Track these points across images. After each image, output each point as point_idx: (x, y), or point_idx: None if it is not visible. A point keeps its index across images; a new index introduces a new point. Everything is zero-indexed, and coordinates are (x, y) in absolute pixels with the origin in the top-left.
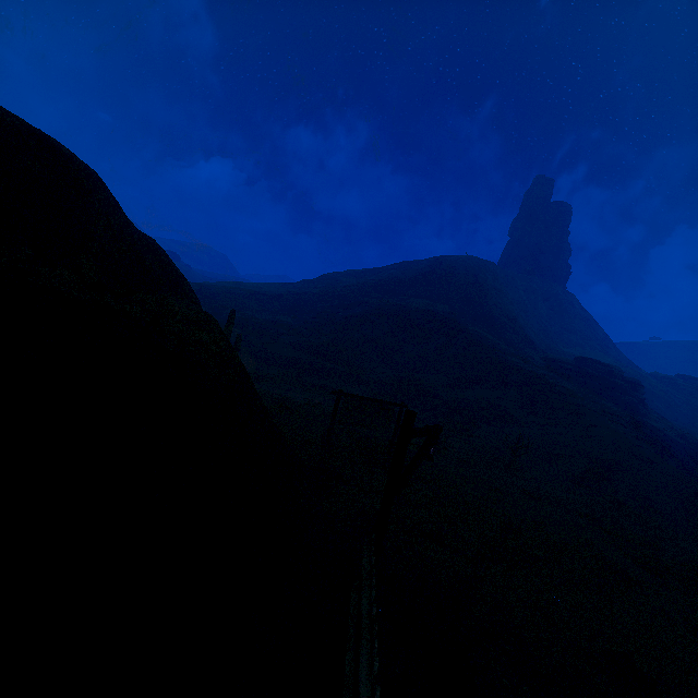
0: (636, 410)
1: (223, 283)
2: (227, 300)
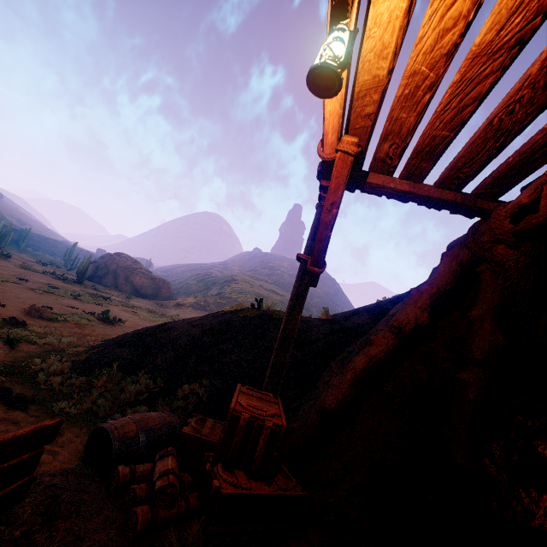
0: None
1: (257, 287)
2: None
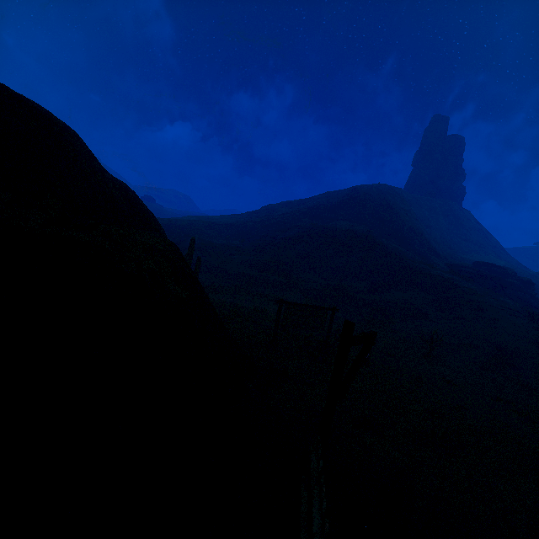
0: (529, 304)
1: (187, 217)
2: (190, 230)
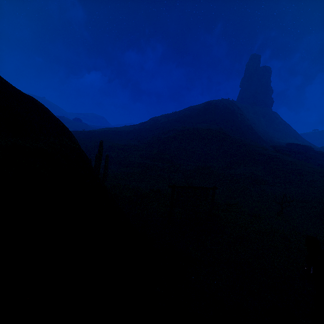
0: None
1: (101, 129)
2: (104, 137)
